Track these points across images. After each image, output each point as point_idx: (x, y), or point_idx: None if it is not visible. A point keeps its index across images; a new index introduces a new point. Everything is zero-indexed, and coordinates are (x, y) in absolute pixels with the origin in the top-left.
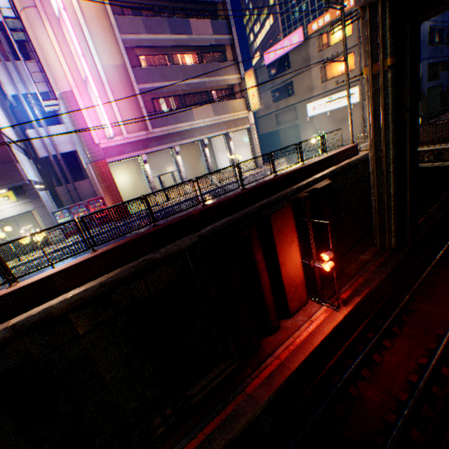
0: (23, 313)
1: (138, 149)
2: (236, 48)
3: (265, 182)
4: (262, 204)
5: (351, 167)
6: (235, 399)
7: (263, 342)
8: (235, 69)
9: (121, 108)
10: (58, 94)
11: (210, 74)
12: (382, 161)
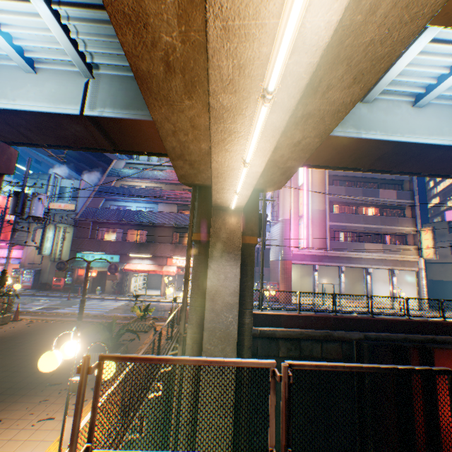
0: (262, 326)
1: (314, 260)
2: (415, 209)
3: (431, 320)
4: (425, 337)
5: None
6: None
7: None
8: (411, 223)
9: (312, 233)
10: (281, 219)
11: (386, 223)
12: None
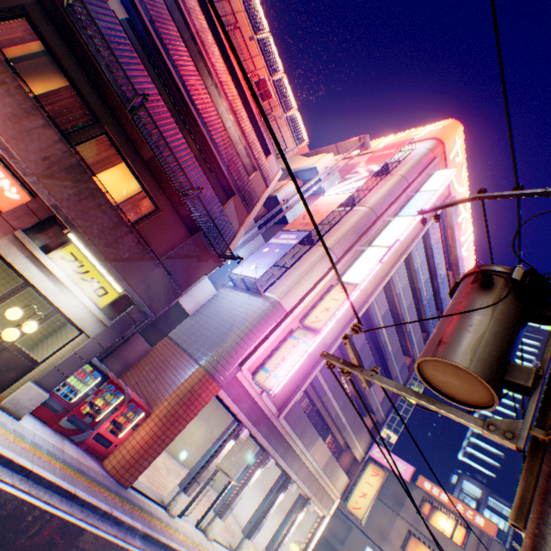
0: None
1: (251, 414)
2: (380, 429)
3: None
4: None
5: None
6: None
7: None
8: (367, 443)
9: None
10: (274, 297)
11: (354, 425)
12: None
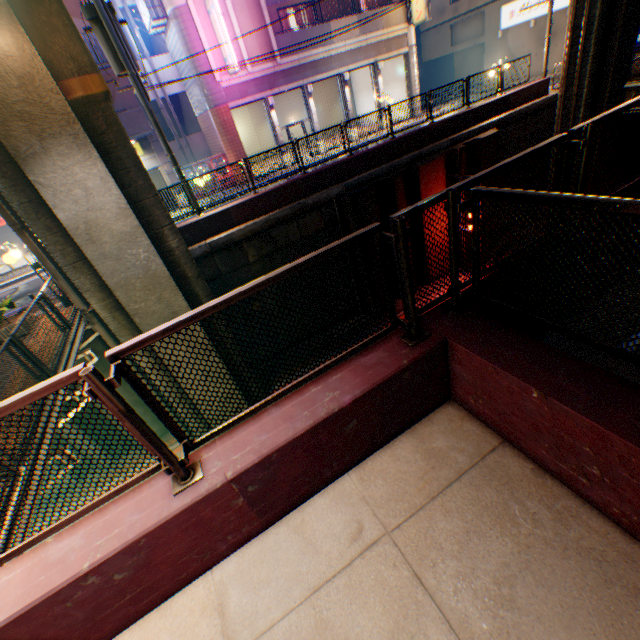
0: (212, 238)
1: (263, 89)
2: None
3: (418, 131)
4: (412, 156)
5: (533, 113)
6: (369, 335)
7: (398, 302)
8: None
9: (242, 28)
10: (170, 11)
11: None
12: (571, 103)
